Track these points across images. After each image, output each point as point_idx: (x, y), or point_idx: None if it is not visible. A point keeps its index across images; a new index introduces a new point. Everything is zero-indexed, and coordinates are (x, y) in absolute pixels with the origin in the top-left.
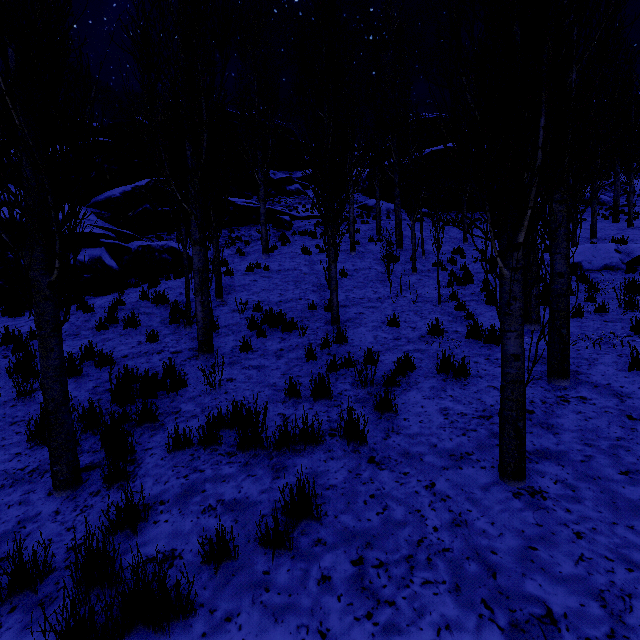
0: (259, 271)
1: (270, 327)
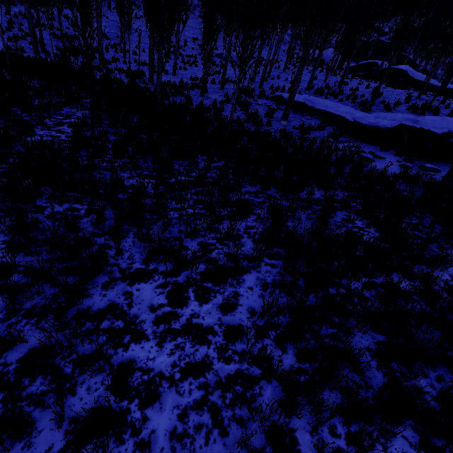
0: (104, 18)
1: (102, 38)
